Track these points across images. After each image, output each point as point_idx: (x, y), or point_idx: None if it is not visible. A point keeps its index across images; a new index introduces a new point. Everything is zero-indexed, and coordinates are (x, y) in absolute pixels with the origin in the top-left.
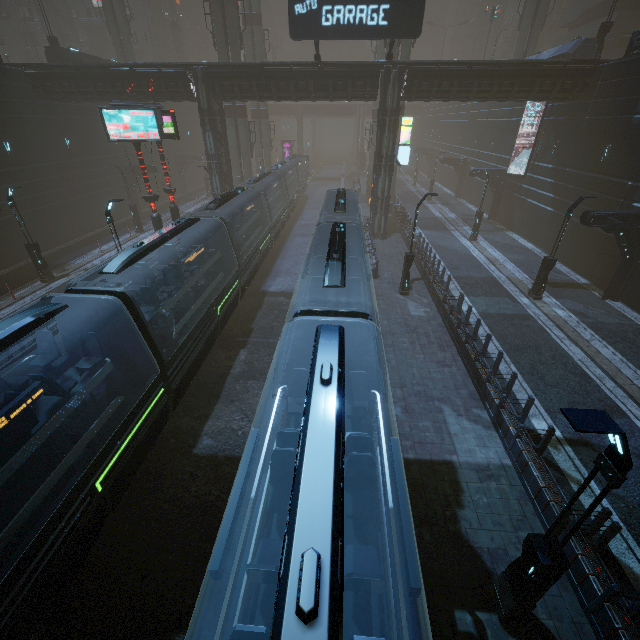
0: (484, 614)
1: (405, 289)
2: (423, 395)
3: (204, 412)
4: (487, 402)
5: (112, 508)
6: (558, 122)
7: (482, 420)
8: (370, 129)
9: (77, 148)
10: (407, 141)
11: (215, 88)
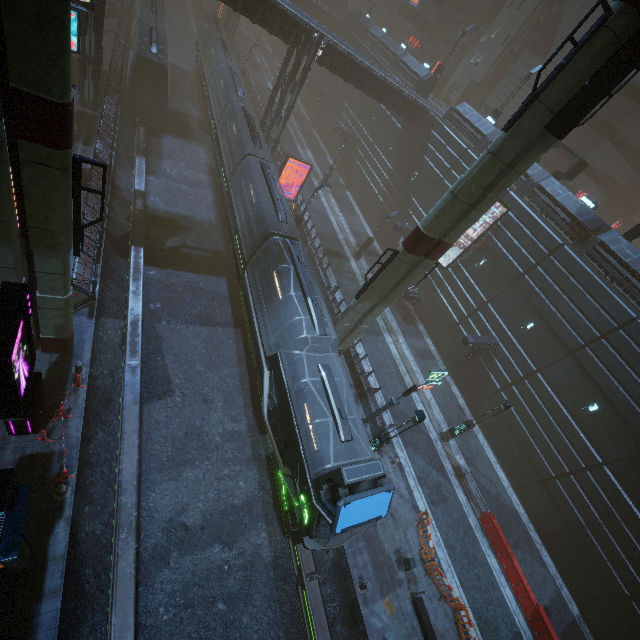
0: None
1: None
2: None
3: None
4: None
5: None
6: None
7: None
8: None
9: None
10: None
11: None
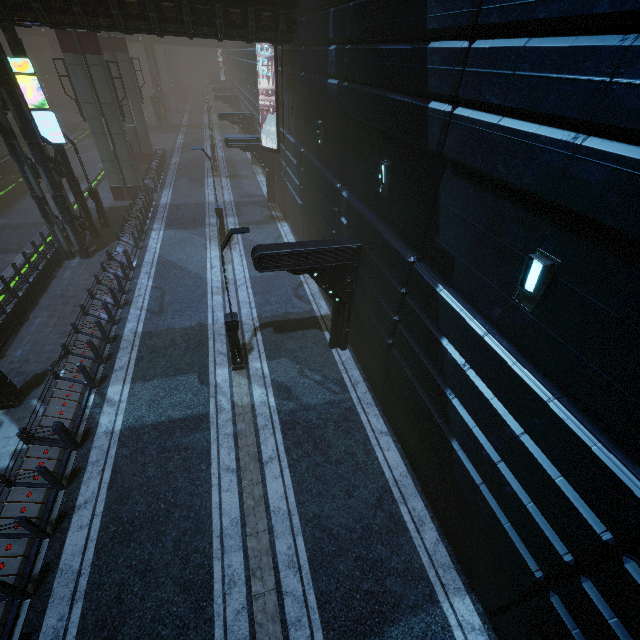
0: None
1: (3, 400)
2: None
3: None
4: None
5: None
6: (288, 77)
7: None
8: None
9: None
10: (42, 102)
11: None
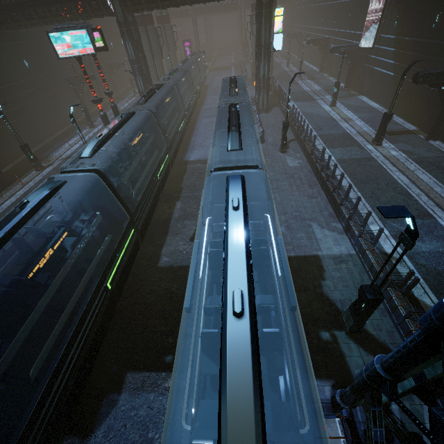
0: (337, 331)
1: (284, 148)
2: (299, 218)
3: (160, 242)
4: (341, 218)
5: (118, 298)
6: None
7: (337, 229)
8: (250, 21)
9: (34, 67)
10: (280, 29)
11: (127, 2)
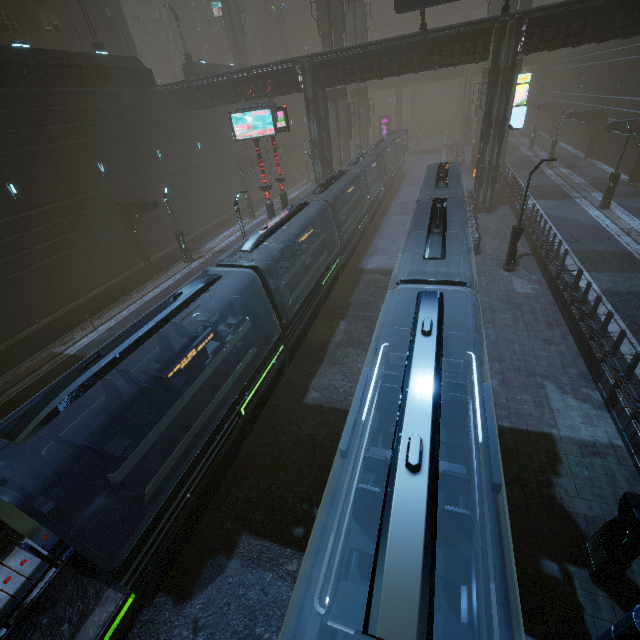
0: (573, 567)
1: (510, 265)
2: (523, 371)
3: (311, 371)
4: (600, 382)
5: (249, 431)
6: None
7: (592, 400)
8: (479, 91)
9: (205, 149)
10: (523, 101)
11: (320, 77)
